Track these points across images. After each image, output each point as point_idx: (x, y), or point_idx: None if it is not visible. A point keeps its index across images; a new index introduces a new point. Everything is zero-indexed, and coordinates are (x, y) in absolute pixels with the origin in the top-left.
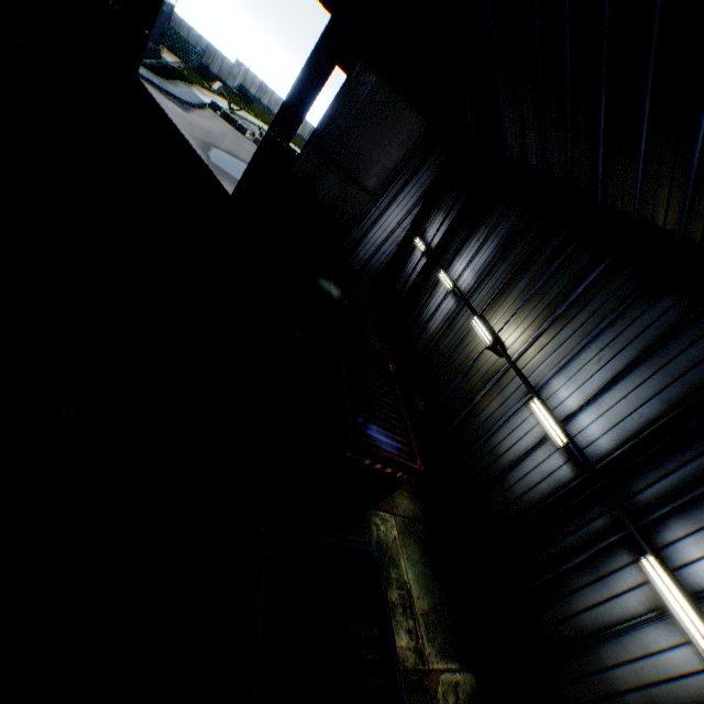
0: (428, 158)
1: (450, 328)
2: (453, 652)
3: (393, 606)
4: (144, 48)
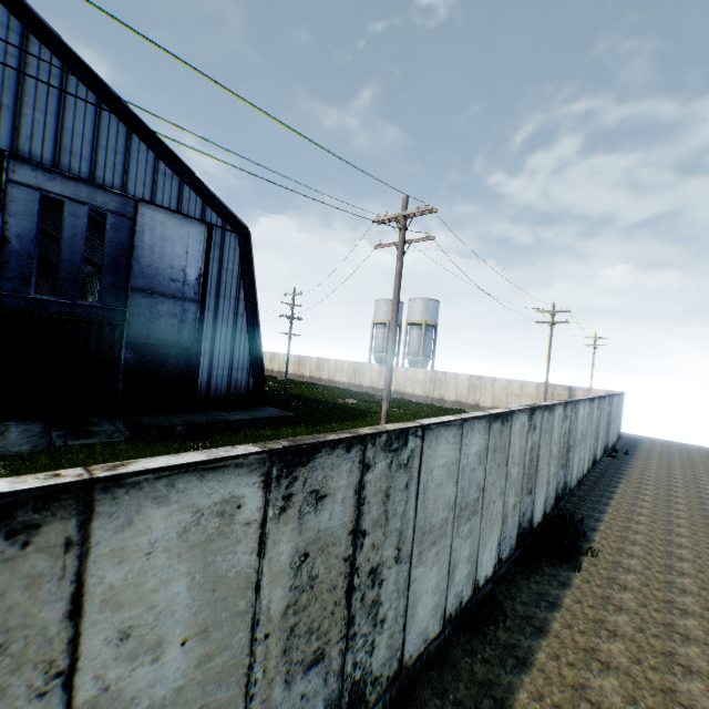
0: None
1: None
2: None
3: None
4: None
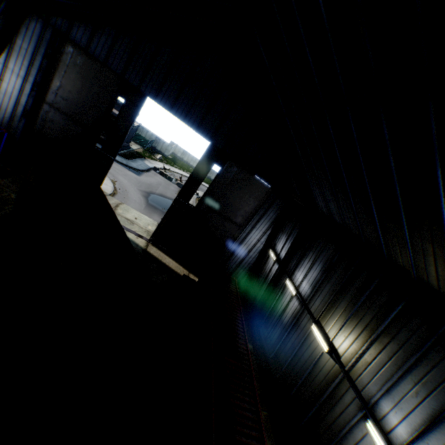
0: (273, 204)
1: (297, 324)
2: None
3: None
4: (110, 164)
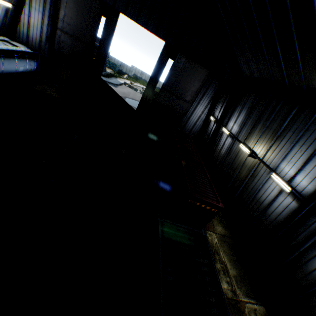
0: (211, 84)
1: (230, 151)
2: (251, 295)
3: (218, 270)
4: (102, 69)
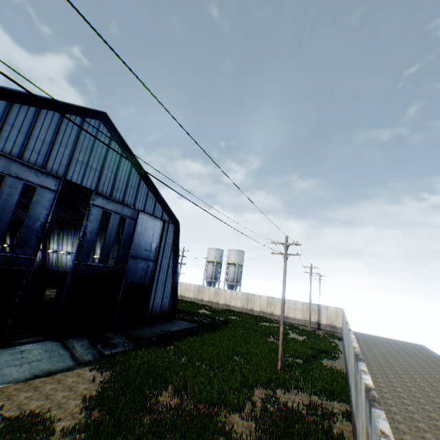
0: None
1: None
2: None
3: None
4: None
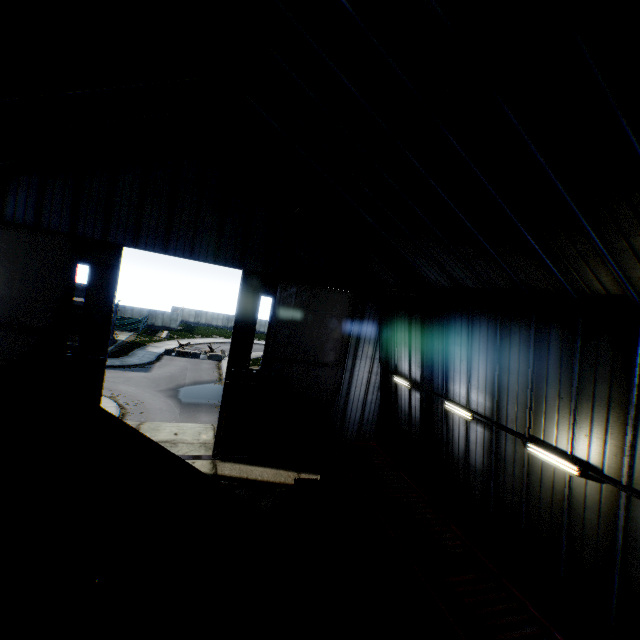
0: (364, 313)
1: (500, 459)
2: None
3: None
4: (103, 369)
